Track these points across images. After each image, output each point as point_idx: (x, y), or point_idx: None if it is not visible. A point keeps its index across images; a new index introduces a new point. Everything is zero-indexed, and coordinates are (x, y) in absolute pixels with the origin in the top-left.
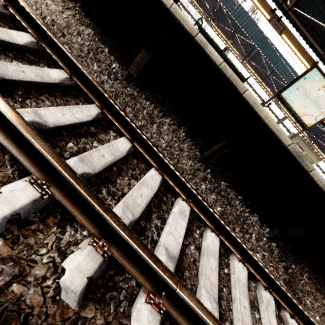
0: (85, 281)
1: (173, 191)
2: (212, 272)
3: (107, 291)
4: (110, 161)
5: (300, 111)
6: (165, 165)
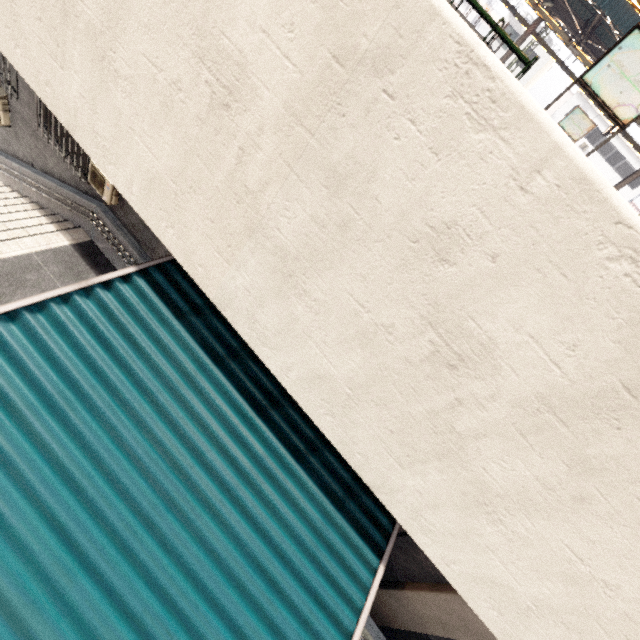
0: None
1: None
2: None
3: None
4: None
5: (613, 100)
6: None
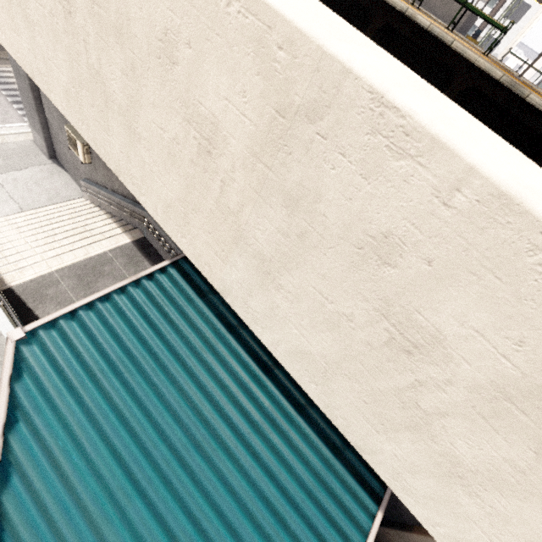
0: None
1: None
2: None
3: None
4: None
5: None
6: None
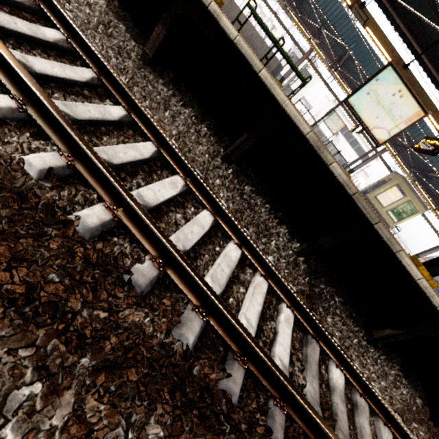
0: (46, 166)
1: (172, 170)
2: (191, 234)
3: (67, 185)
4: (97, 118)
5: (371, 123)
6: (163, 139)
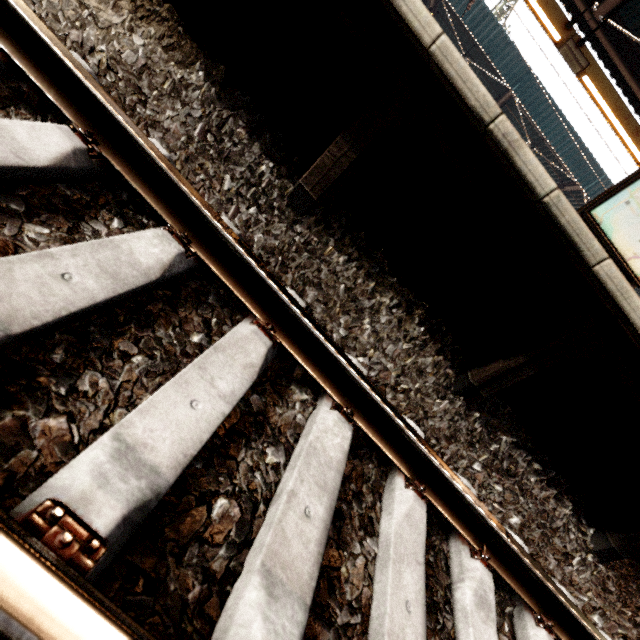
0: None
1: (439, 520)
2: None
3: None
4: (323, 520)
5: (629, 249)
6: (428, 466)
